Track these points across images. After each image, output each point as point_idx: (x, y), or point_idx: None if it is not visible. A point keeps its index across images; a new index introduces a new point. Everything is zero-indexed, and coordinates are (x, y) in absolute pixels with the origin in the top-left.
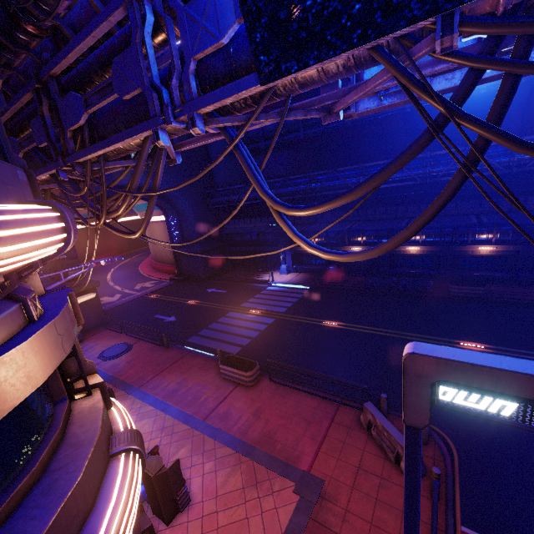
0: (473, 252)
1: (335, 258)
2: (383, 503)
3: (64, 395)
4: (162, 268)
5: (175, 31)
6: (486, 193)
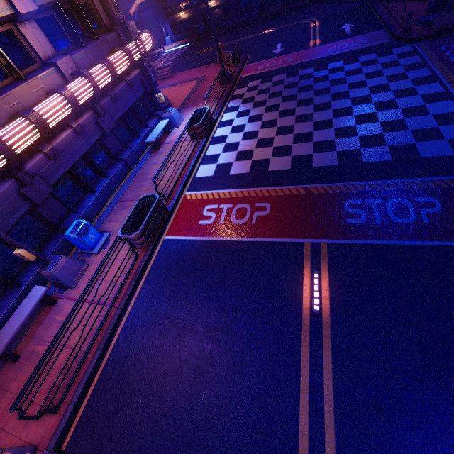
0: None
1: None
2: None
3: None
4: None
5: None
6: None
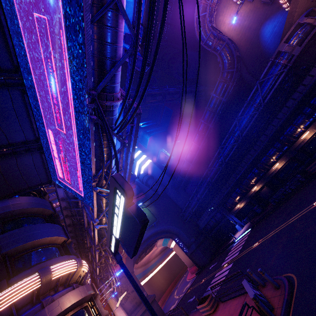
0: (303, 142)
1: None
2: None
3: None
4: (192, 270)
5: None
6: None
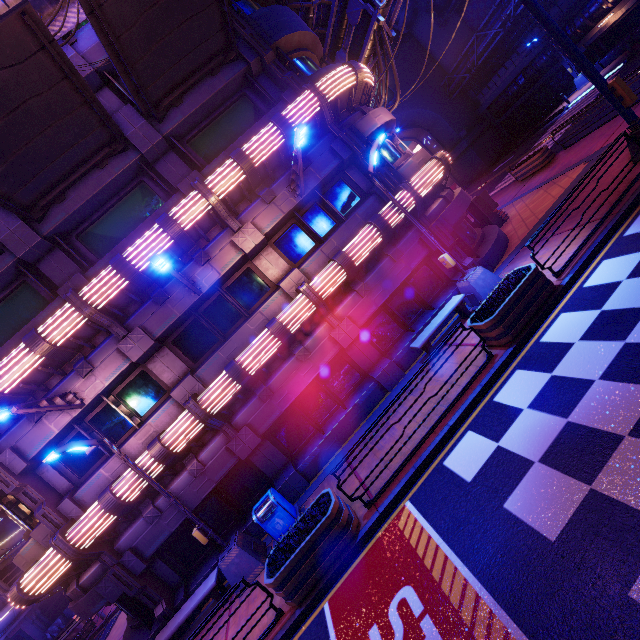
0: None
1: None
2: None
3: None
4: None
5: None
6: None
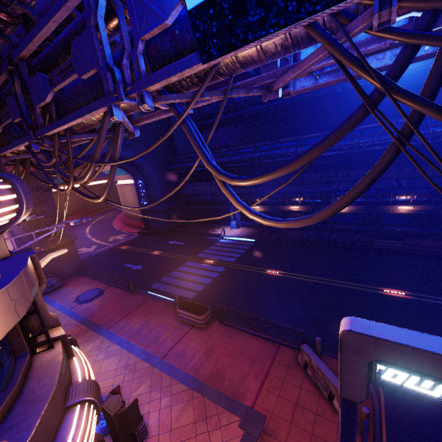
0: (394, 211)
1: (274, 224)
2: (318, 438)
3: (26, 350)
4: (132, 223)
5: (127, 15)
6: (421, 168)
